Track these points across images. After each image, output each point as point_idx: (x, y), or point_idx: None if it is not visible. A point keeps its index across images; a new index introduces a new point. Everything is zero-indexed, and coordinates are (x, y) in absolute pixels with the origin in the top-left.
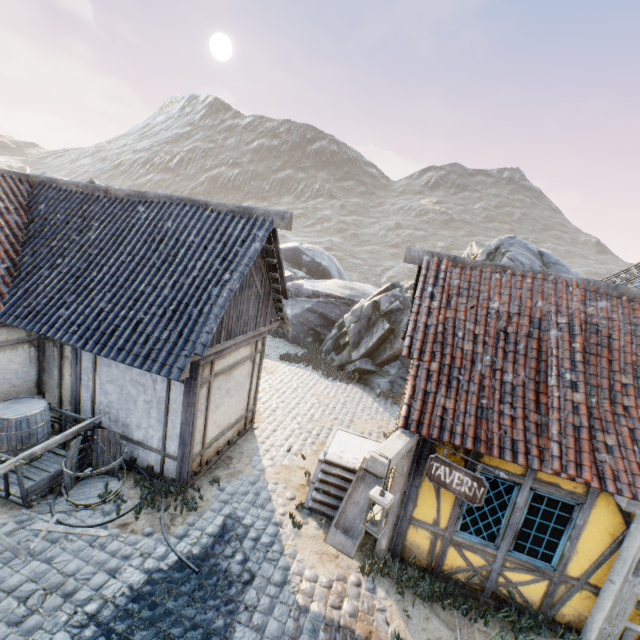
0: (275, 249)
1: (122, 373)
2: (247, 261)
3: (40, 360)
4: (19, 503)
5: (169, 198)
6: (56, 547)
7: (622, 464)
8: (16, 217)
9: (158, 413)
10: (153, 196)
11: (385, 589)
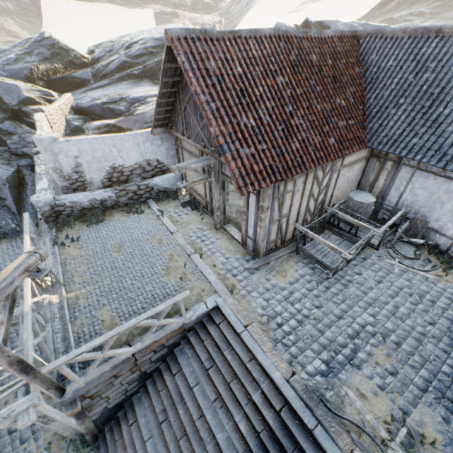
0: None
1: (437, 184)
2: None
3: (364, 169)
4: (372, 247)
5: None
6: (406, 275)
7: None
8: (357, 69)
9: None
10: None
11: None
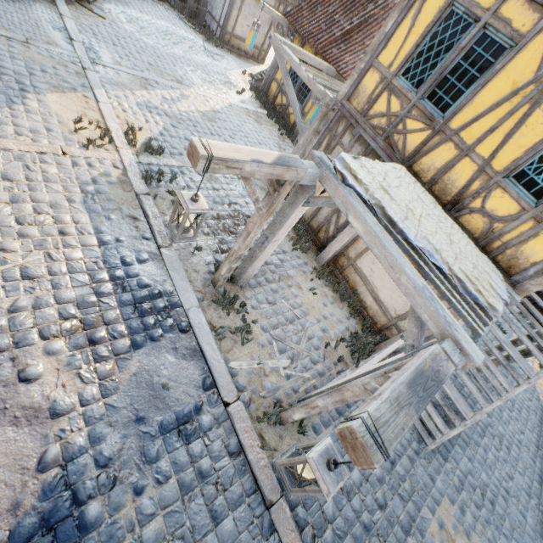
0: None
1: None
2: None
3: None
4: (172, 6)
5: None
6: (176, 19)
7: (336, 53)
8: None
9: (223, 1)
10: None
11: (253, 95)
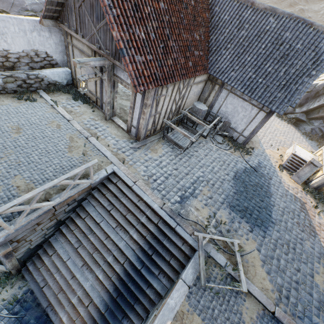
0: None
1: (238, 102)
2: None
3: (203, 88)
4: (204, 136)
5: (290, 15)
6: (218, 152)
7: None
8: (207, 15)
9: (246, 121)
10: (280, 12)
11: (309, 196)
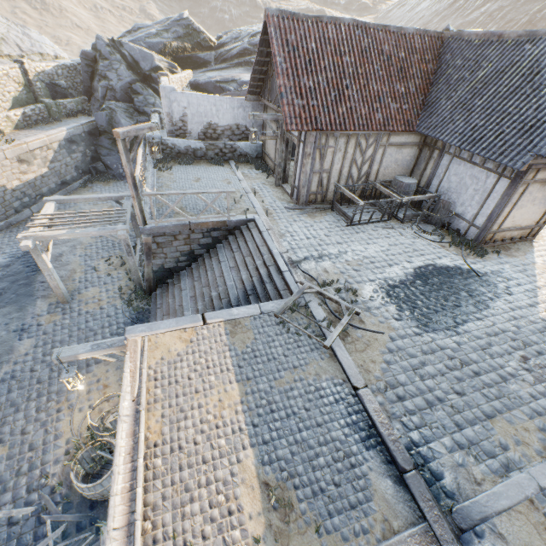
0: None
1: (465, 170)
2: None
3: (417, 158)
4: (399, 220)
5: None
6: (414, 240)
7: None
8: (431, 66)
9: (479, 198)
10: (542, 33)
11: None
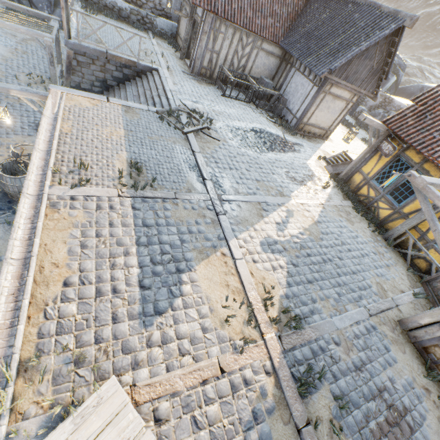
0: (397, 42)
1: (300, 80)
2: (376, 38)
3: (278, 68)
4: (256, 105)
5: (365, 1)
6: (260, 117)
7: None
8: (301, 3)
9: (302, 99)
10: None
11: (332, 183)
